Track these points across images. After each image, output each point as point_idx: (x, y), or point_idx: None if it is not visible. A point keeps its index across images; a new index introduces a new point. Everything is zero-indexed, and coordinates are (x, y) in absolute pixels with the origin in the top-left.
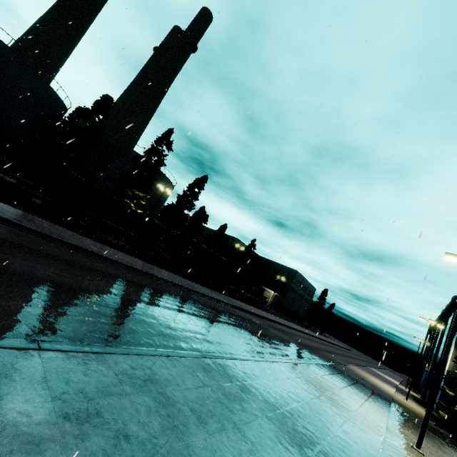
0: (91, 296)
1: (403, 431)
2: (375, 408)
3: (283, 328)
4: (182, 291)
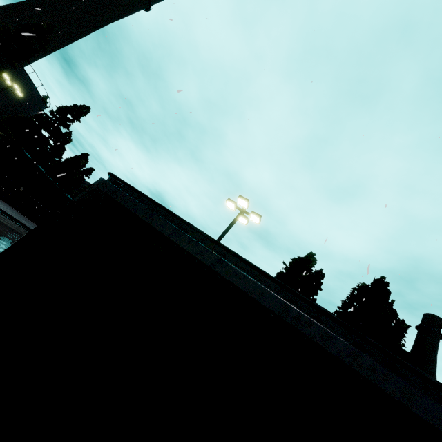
0: None
1: None
2: None
3: None
4: None
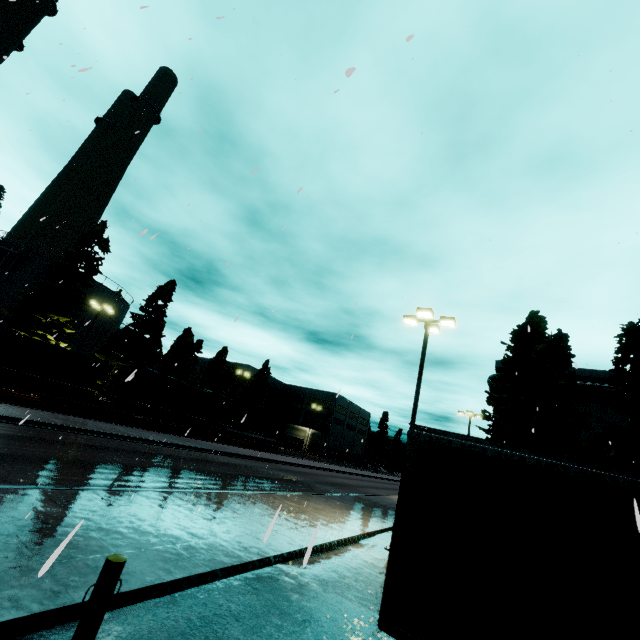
0: None
1: None
2: (368, 523)
3: (308, 470)
4: (115, 441)
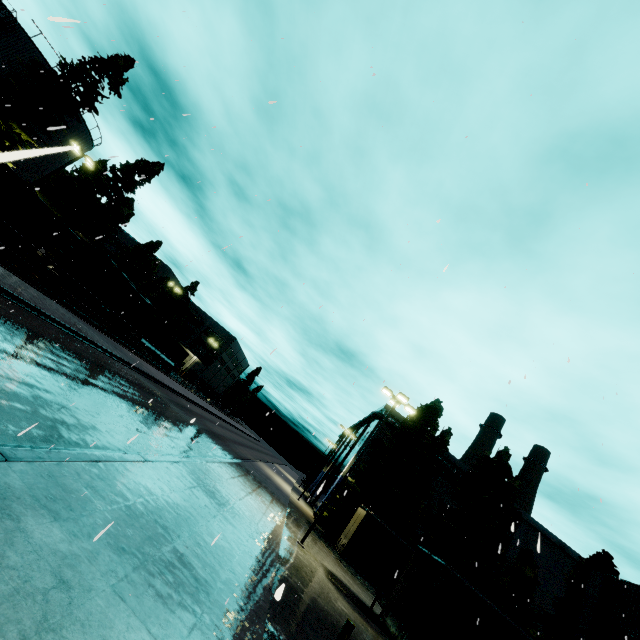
0: None
1: (293, 529)
2: (277, 509)
3: (198, 410)
4: (79, 343)
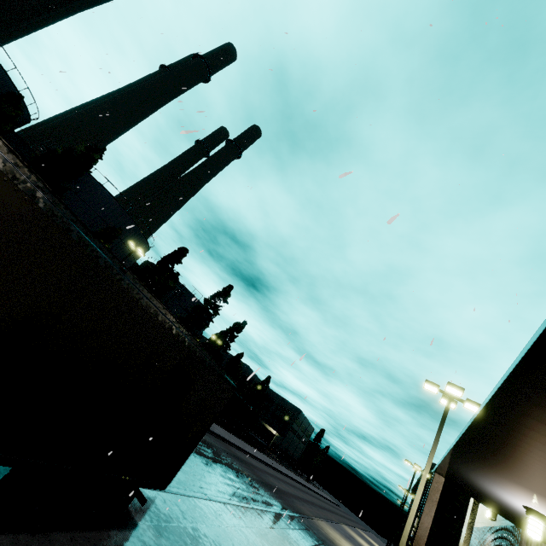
0: (246, 478)
1: None
2: None
3: (290, 481)
4: (239, 452)
